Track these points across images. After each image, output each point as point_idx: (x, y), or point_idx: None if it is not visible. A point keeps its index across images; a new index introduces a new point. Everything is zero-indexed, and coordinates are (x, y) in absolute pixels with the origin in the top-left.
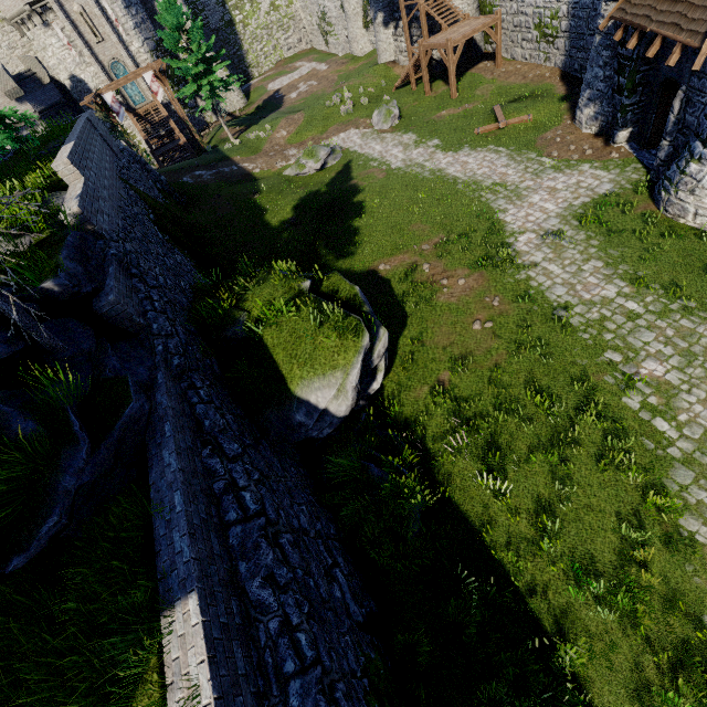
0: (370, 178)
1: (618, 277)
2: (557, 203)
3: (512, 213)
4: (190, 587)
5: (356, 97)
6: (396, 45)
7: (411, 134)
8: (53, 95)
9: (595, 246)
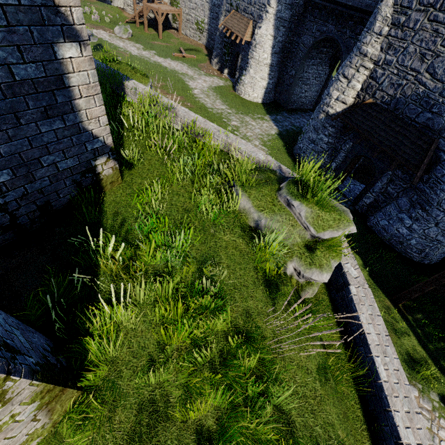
0: (121, 54)
1: (225, 105)
2: (207, 84)
3: (191, 83)
4: (131, 79)
5: (101, 15)
6: (124, 0)
7: (140, 44)
8: None
9: (219, 97)
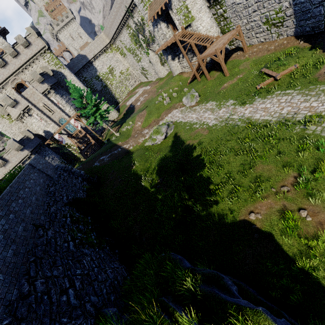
0: (198, 136)
1: None
2: None
3: None
4: None
5: (169, 94)
6: (180, 66)
7: (211, 102)
8: (36, 142)
9: None
